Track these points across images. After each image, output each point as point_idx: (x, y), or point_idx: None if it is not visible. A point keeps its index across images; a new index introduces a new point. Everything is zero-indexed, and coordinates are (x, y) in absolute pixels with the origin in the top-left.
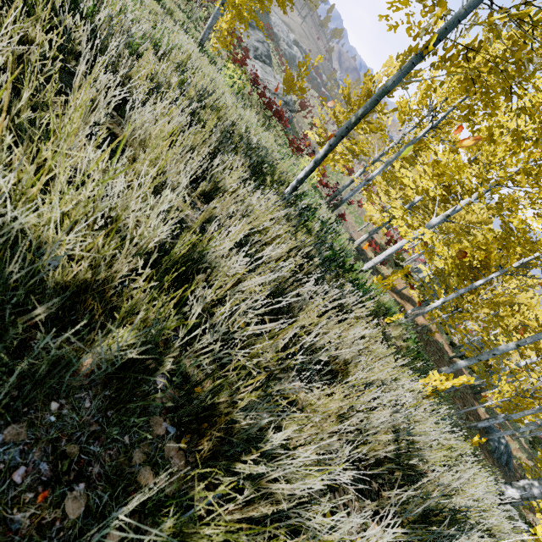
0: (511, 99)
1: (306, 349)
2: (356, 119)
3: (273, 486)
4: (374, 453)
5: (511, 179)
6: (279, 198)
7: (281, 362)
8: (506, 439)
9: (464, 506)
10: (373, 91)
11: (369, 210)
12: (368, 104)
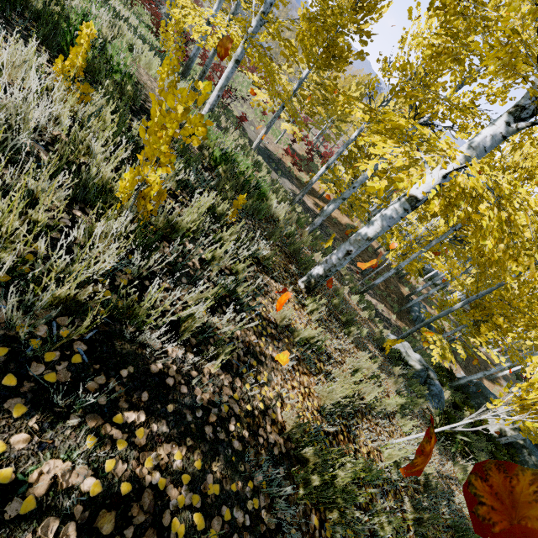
0: None
1: None
2: None
3: None
4: None
5: None
6: None
7: None
8: (430, 312)
9: None
10: None
11: (257, 95)
12: None
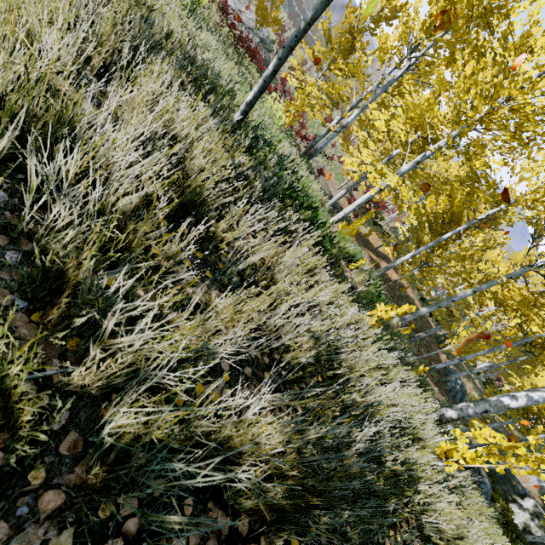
0: (472, 4)
1: (231, 264)
2: (305, 25)
3: (115, 341)
4: (276, 344)
5: (481, 121)
6: (210, 108)
7: (197, 271)
8: (462, 380)
9: (377, 402)
10: (355, 27)
11: (347, 164)
12: (318, 5)
